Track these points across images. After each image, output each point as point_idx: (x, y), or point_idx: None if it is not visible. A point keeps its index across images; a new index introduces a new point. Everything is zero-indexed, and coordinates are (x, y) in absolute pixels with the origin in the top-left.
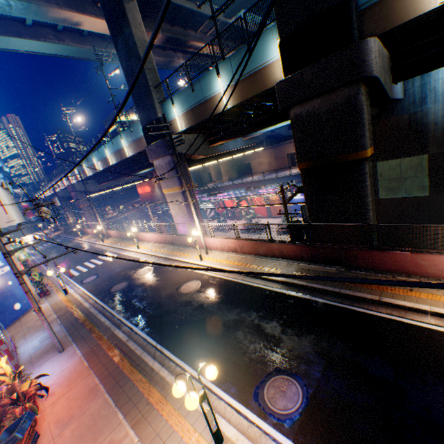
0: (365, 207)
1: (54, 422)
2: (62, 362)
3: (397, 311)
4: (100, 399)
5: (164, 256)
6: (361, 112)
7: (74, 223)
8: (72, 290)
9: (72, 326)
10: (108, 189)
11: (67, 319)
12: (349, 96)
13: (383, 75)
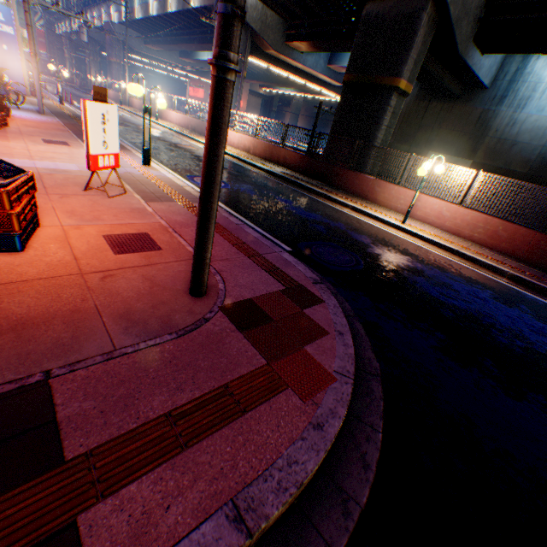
0: (372, 142)
1: (22, 124)
2: (40, 117)
3: (332, 203)
4: (66, 133)
5: (179, 132)
6: (416, 33)
7: (96, 77)
8: (68, 106)
9: (58, 113)
10: (154, 59)
11: (55, 110)
12: (415, 10)
13: (459, 11)
